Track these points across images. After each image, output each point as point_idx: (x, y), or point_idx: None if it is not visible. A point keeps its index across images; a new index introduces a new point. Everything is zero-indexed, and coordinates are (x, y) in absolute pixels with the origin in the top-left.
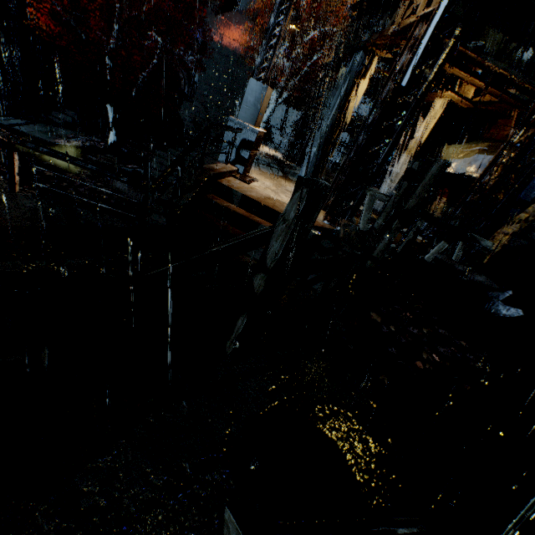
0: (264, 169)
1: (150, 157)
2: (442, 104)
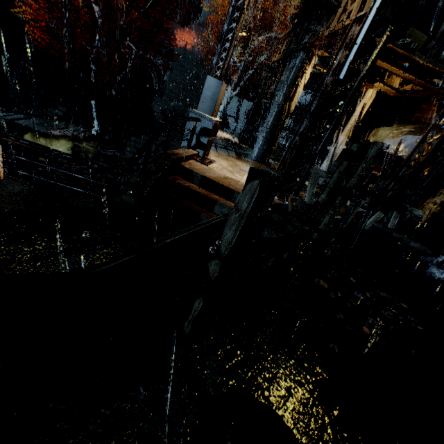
0: (221, 151)
1: (127, 143)
2: (373, 94)
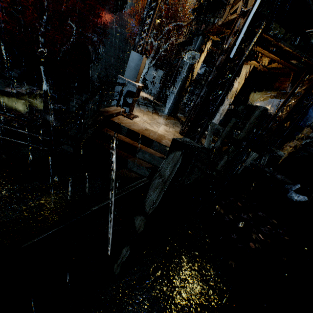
0: (142, 108)
1: (70, 99)
2: (249, 69)
